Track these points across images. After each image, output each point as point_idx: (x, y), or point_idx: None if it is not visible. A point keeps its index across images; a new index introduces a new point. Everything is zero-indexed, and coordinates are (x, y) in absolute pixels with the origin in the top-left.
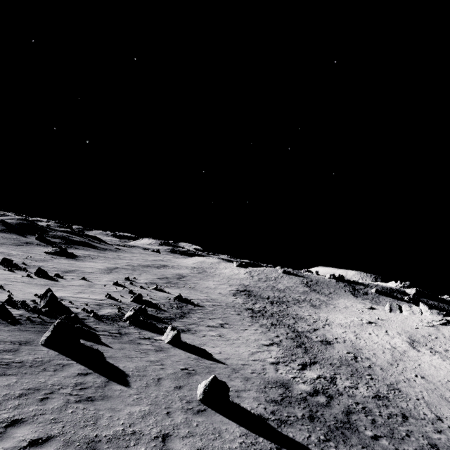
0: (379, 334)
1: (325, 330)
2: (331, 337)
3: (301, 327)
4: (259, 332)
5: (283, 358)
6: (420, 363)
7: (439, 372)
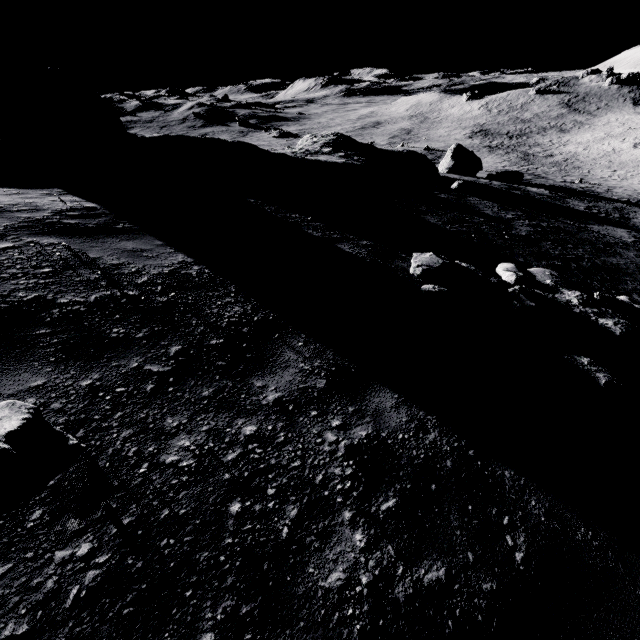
0: (612, 143)
1: (556, 150)
2: (558, 153)
3: (533, 151)
4: (495, 158)
5: (509, 165)
6: (622, 155)
7: (630, 157)
